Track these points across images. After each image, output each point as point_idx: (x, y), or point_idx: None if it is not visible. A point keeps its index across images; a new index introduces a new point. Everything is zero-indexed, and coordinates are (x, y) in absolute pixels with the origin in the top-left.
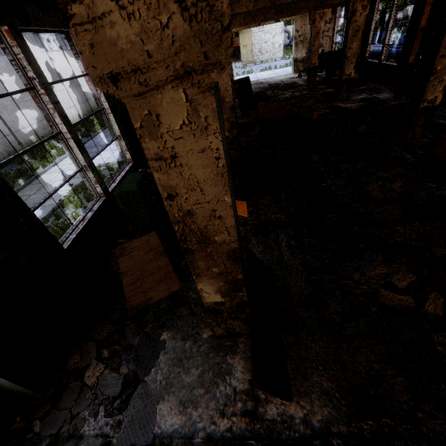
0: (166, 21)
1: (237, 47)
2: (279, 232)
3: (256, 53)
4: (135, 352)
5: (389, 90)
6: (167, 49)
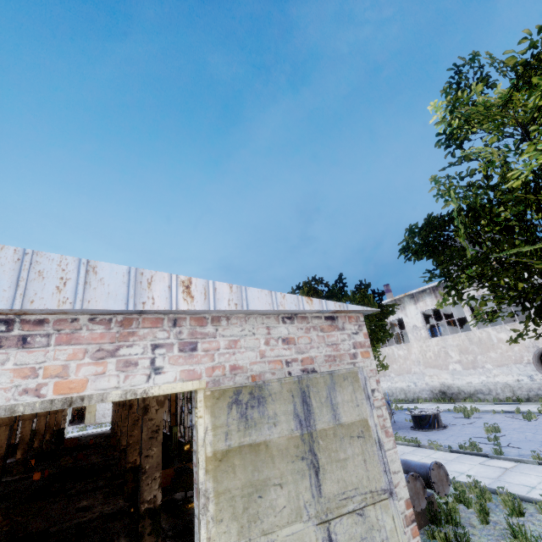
0: (30, 416)
1: None
2: (43, 465)
3: (99, 417)
4: None
5: None
6: (30, 417)
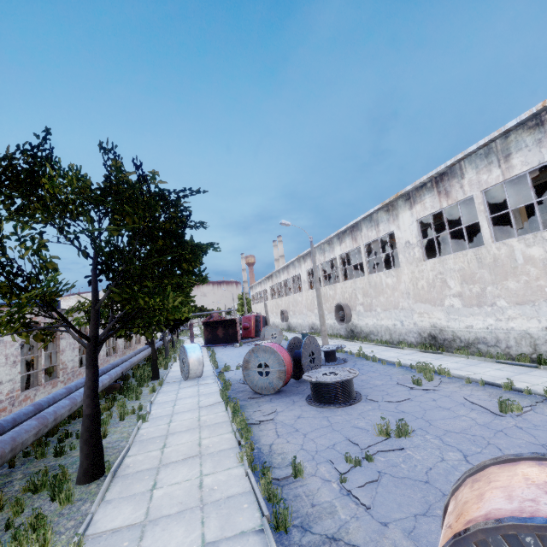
0: None
1: None
2: None
3: None
4: None
5: None
6: None
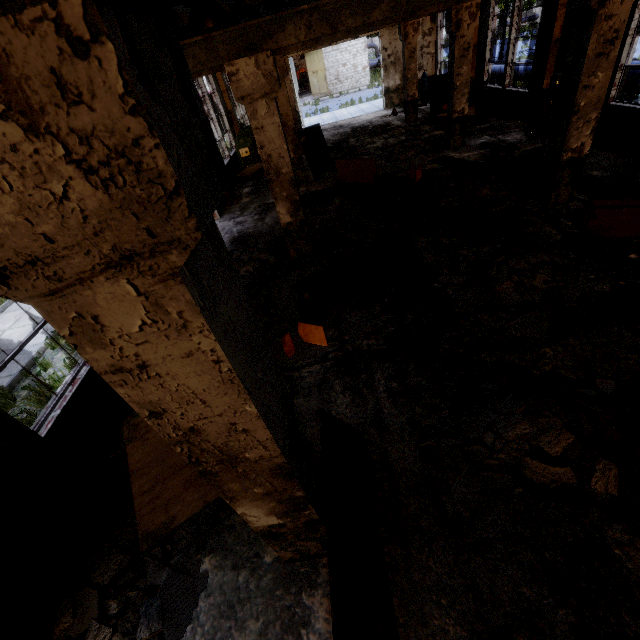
0: (61, 191)
1: (304, 73)
2: (373, 369)
3: (331, 81)
4: (161, 599)
5: (519, 128)
6: (78, 228)
